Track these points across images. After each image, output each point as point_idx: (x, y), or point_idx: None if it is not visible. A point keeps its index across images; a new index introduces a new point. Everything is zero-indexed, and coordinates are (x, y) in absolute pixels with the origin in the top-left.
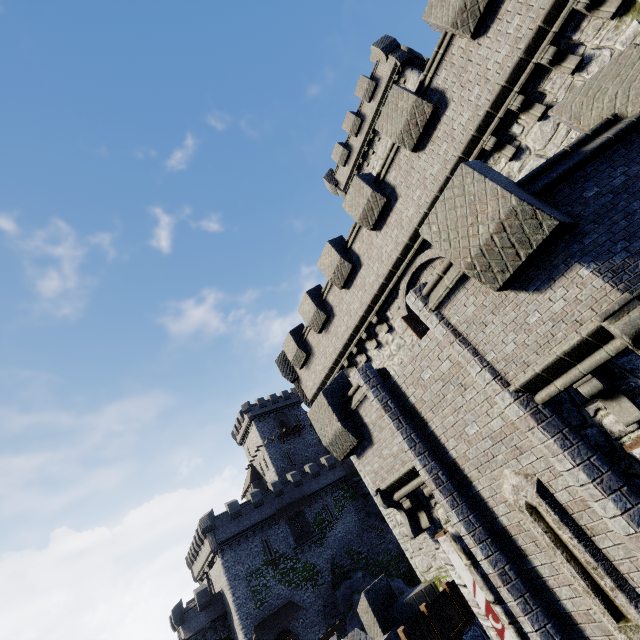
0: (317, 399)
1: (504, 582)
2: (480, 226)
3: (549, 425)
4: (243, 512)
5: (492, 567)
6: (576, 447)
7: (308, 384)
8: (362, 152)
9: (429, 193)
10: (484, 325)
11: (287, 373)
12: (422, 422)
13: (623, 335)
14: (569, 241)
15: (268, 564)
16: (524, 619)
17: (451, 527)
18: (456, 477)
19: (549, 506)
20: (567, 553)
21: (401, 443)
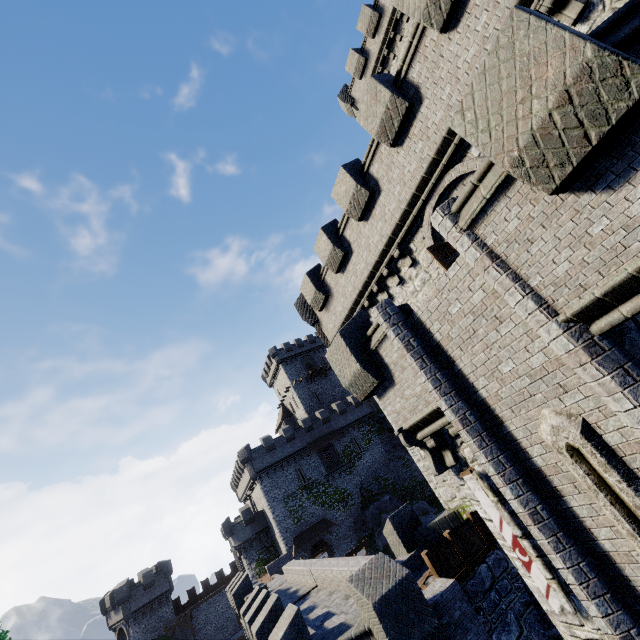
0: (334, 340)
1: (535, 521)
2: (534, 101)
3: (607, 360)
4: (277, 445)
5: (522, 507)
6: None
7: (328, 326)
8: (381, 58)
9: (462, 88)
10: (529, 243)
11: (307, 316)
12: (448, 361)
13: None
14: None
15: (302, 489)
16: (555, 557)
17: (478, 466)
18: (485, 417)
19: (595, 448)
20: (612, 496)
21: (425, 383)
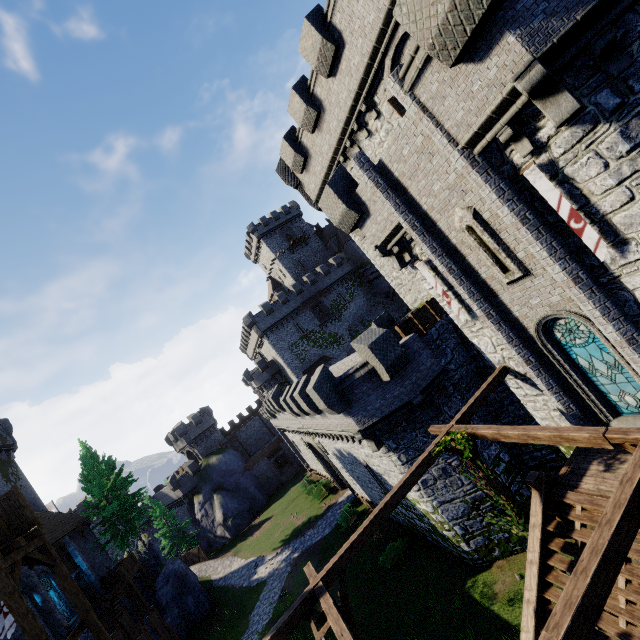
0: (324, 191)
1: (451, 274)
2: (438, 6)
3: (480, 169)
4: (275, 309)
5: (445, 268)
6: (493, 179)
7: (310, 187)
8: None
9: None
10: (444, 99)
11: (289, 181)
12: (404, 190)
13: (523, 91)
14: (506, 9)
15: (303, 338)
16: (460, 288)
17: (424, 257)
18: (427, 223)
19: (478, 223)
20: (485, 248)
21: (389, 208)
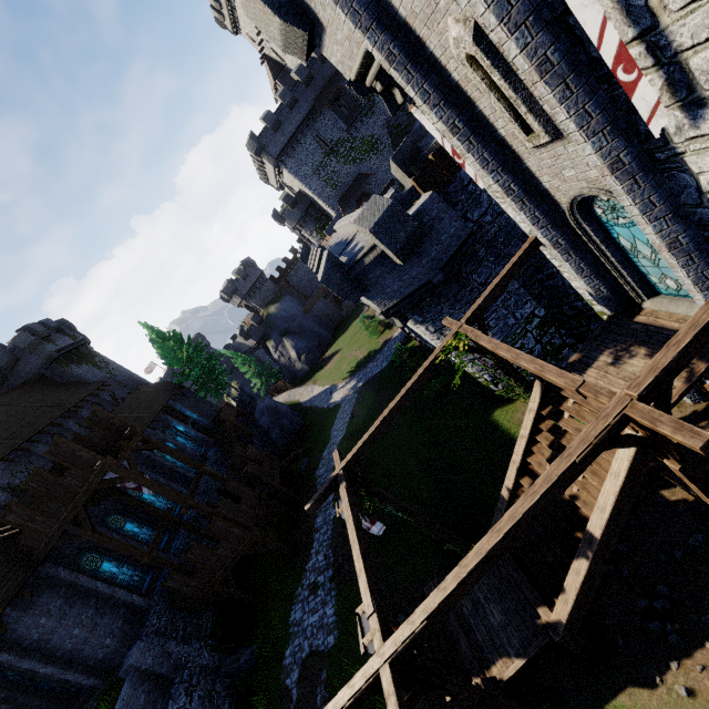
0: None
1: (454, 135)
2: None
3: None
4: (282, 120)
5: (445, 126)
6: None
7: None
8: None
9: None
10: None
11: None
12: None
13: None
14: None
15: (328, 155)
16: (468, 156)
17: None
18: (411, 42)
19: (483, 53)
20: (499, 94)
21: (346, 23)
